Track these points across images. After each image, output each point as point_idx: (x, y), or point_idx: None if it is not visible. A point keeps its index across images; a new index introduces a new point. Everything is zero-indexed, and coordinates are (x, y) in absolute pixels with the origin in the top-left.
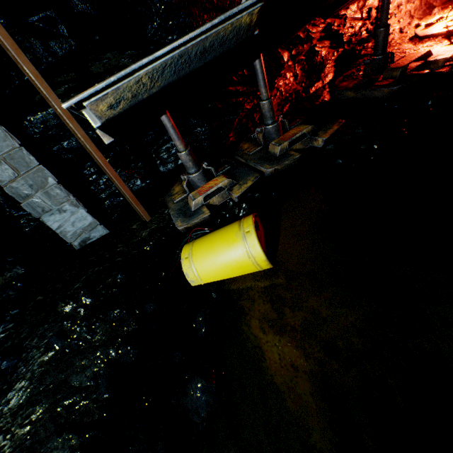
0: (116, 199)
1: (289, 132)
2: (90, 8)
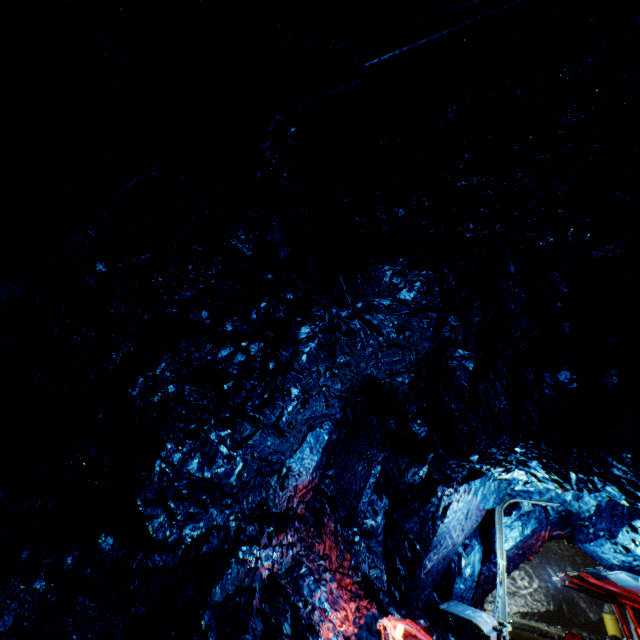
0: None
1: None
2: None
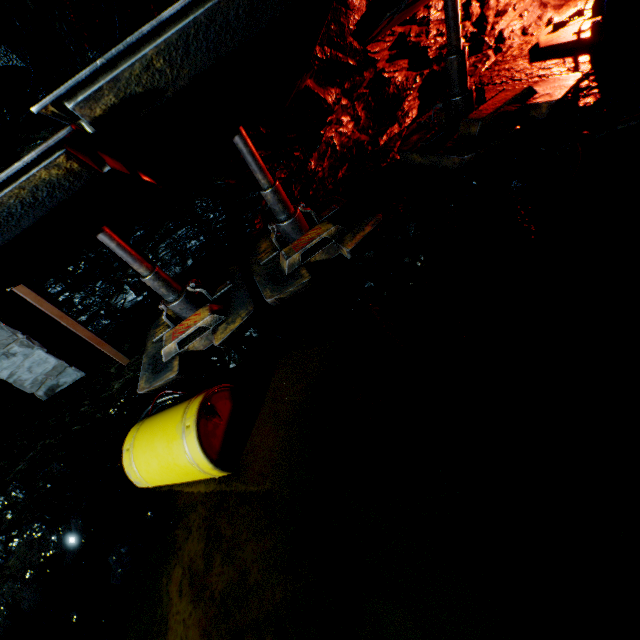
0: (101, 323)
1: (307, 234)
2: (20, 60)
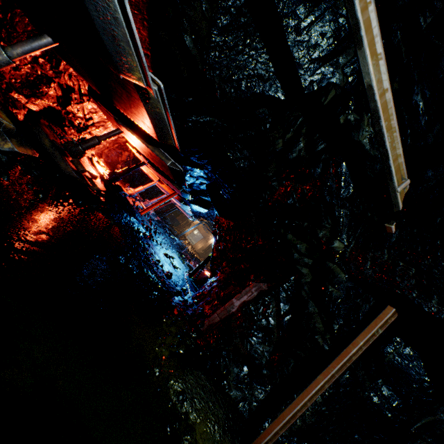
0: None
1: None
2: None
